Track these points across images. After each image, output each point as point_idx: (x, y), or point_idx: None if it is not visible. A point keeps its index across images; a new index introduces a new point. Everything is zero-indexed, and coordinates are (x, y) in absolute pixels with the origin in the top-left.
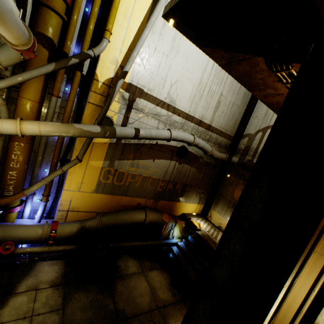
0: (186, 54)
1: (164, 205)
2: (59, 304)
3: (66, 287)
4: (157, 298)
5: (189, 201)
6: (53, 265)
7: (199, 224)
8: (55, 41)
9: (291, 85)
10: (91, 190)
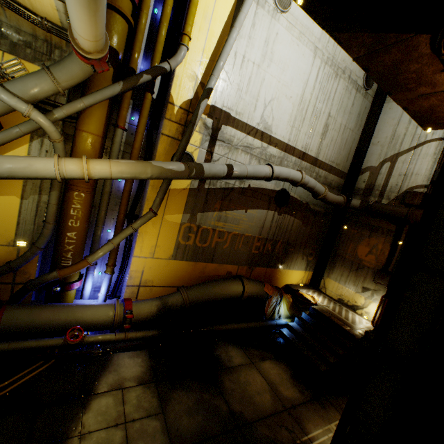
0: (282, 62)
1: (261, 274)
2: (156, 407)
3: (158, 384)
4: (281, 396)
5: (293, 267)
6: (134, 357)
7: (313, 297)
8: (121, 53)
9: None
10: (168, 255)
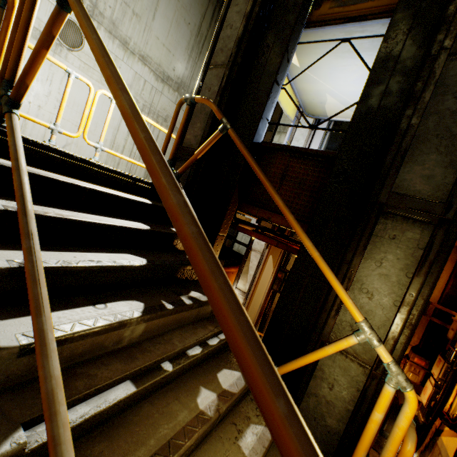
0: (78, 105)
1: None
2: None
3: None
4: None
5: None
6: None
7: None
8: None
9: None
10: None
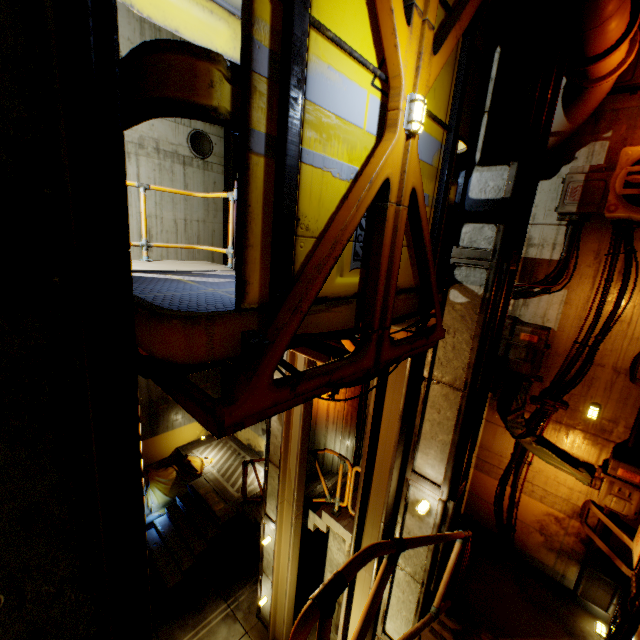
0: None
1: None
2: None
3: None
4: None
5: (180, 424)
6: None
7: (203, 461)
8: None
9: None
10: None
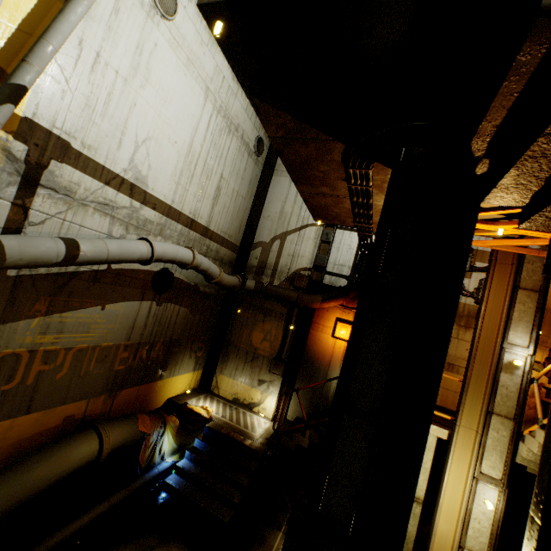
0: (163, 89)
1: (131, 398)
2: None
3: None
4: None
5: (178, 372)
6: None
7: (206, 409)
8: None
9: (387, 194)
10: None
